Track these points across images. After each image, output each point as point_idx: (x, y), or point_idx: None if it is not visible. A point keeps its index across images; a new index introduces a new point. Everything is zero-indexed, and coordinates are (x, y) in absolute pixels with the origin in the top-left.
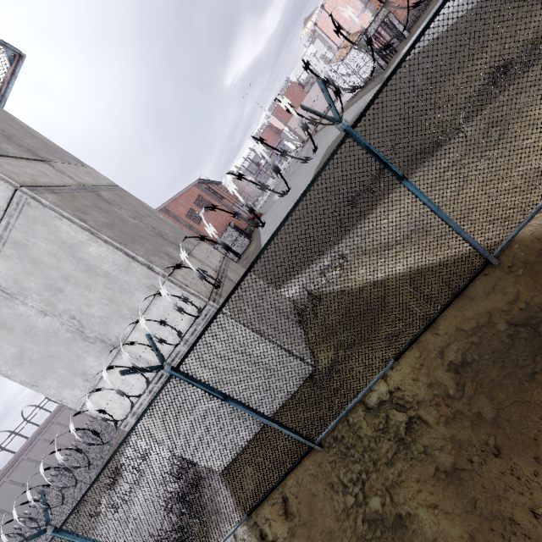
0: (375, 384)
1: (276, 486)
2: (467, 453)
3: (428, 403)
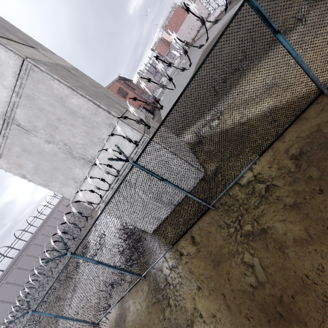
0: (245, 173)
1: (188, 229)
2: (302, 195)
3: (278, 177)
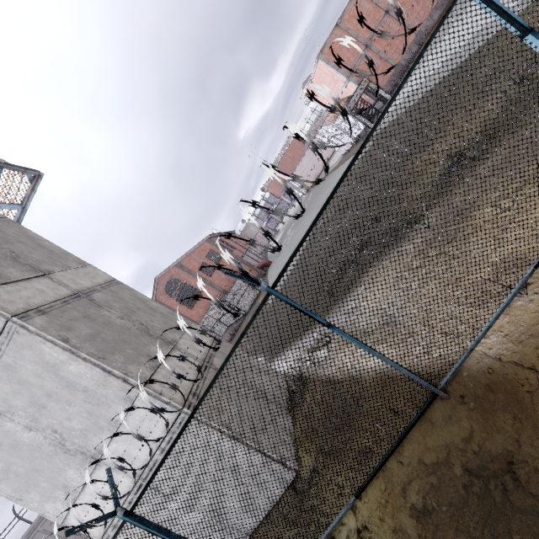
0: (345, 515)
1: None
2: None
3: None
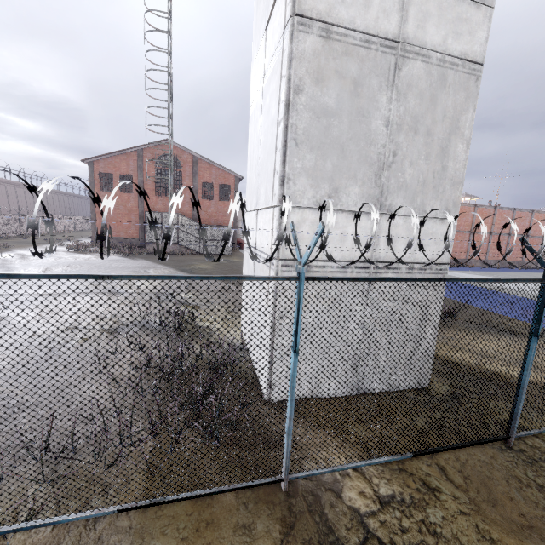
0: None
1: (459, 447)
2: None
3: None
